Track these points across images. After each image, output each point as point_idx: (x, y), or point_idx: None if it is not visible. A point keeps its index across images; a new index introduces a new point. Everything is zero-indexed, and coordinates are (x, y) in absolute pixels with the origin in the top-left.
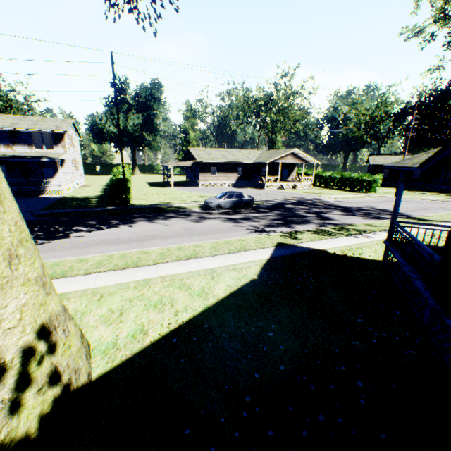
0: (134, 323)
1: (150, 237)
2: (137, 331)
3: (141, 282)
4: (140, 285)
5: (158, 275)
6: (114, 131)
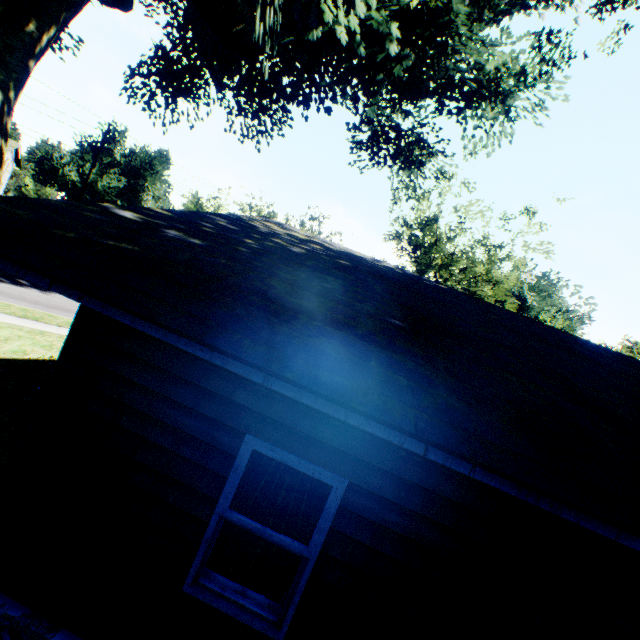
0: (19, 347)
1: (65, 309)
2: (20, 351)
3: (38, 330)
4: (35, 332)
5: (58, 332)
6: (75, 179)
